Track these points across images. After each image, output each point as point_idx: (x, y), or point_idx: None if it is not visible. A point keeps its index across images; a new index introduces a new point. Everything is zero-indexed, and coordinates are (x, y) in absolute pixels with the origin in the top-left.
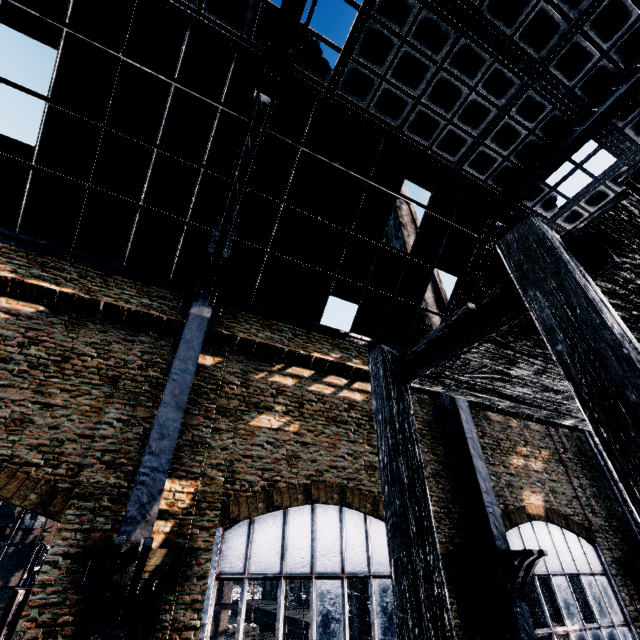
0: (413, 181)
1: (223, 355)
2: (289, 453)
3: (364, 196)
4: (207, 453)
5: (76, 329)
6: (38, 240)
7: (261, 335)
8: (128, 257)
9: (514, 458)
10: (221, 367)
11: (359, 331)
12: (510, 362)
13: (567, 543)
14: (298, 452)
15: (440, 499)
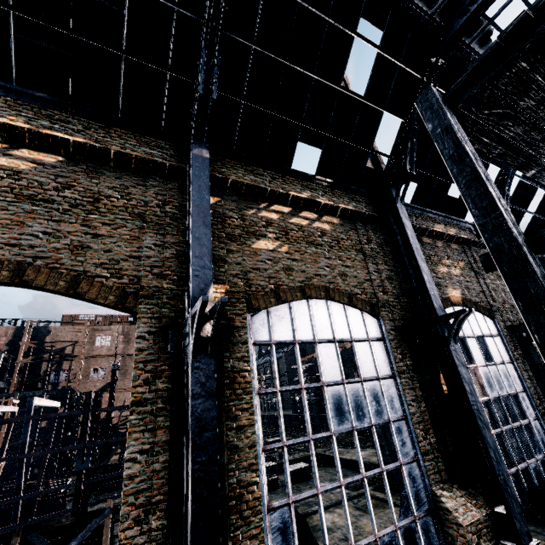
0: (368, 19)
1: (220, 196)
2: (285, 266)
3: (324, 37)
4: (227, 267)
5: (96, 176)
6: (36, 93)
7: (247, 178)
8: (121, 109)
9: (440, 267)
10: (221, 205)
11: (322, 174)
12: (526, 89)
13: (476, 319)
14: (291, 266)
15: (393, 294)
